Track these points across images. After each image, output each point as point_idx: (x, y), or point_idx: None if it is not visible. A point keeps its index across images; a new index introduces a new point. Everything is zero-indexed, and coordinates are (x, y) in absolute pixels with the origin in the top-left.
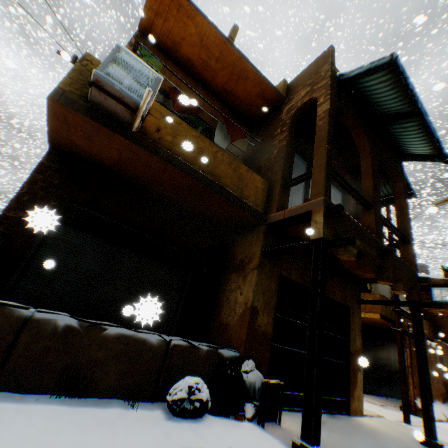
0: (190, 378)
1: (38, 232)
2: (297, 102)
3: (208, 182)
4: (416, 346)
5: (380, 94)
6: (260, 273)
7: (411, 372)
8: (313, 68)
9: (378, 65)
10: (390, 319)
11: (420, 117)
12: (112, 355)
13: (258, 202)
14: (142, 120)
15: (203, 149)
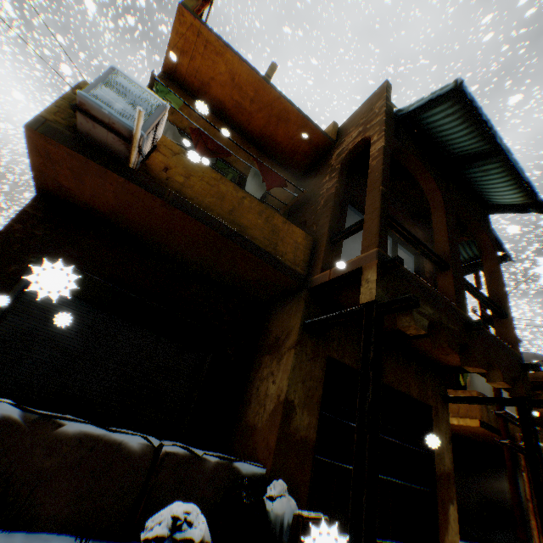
0: (179, 504)
1: (6, 294)
2: (349, 144)
3: (227, 232)
4: (530, 466)
5: (448, 130)
6: (298, 353)
7: (532, 509)
8: (366, 106)
9: (441, 94)
10: (496, 428)
11: (502, 157)
12: (67, 464)
13: (298, 261)
14: (139, 152)
15: (225, 194)
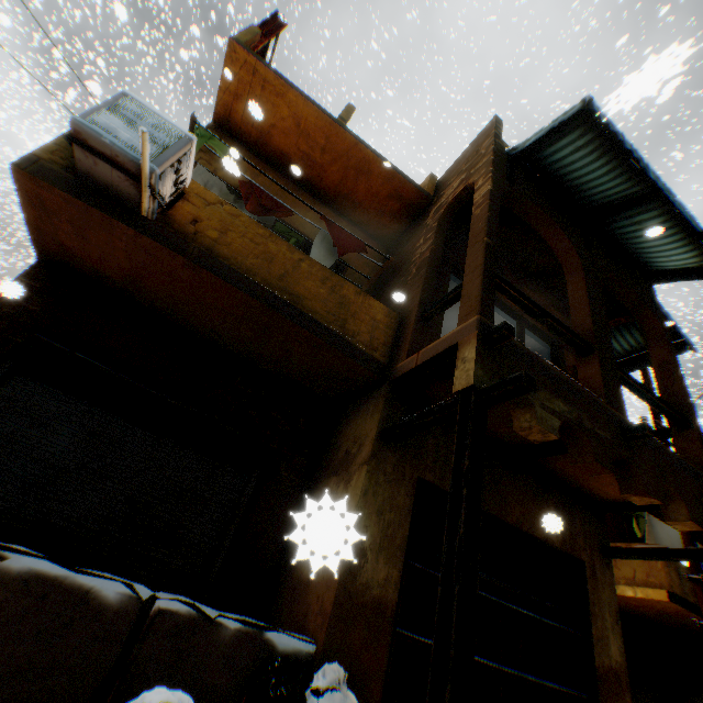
0: (161, 691)
1: None
2: (448, 197)
3: (273, 300)
4: None
5: (581, 169)
6: (373, 471)
7: None
8: (471, 149)
9: (564, 119)
10: (695, 604)
11: (662, 201)
12: (3, 618)
13: (376, 344)
14: (152, 193)
15: (275, 254)
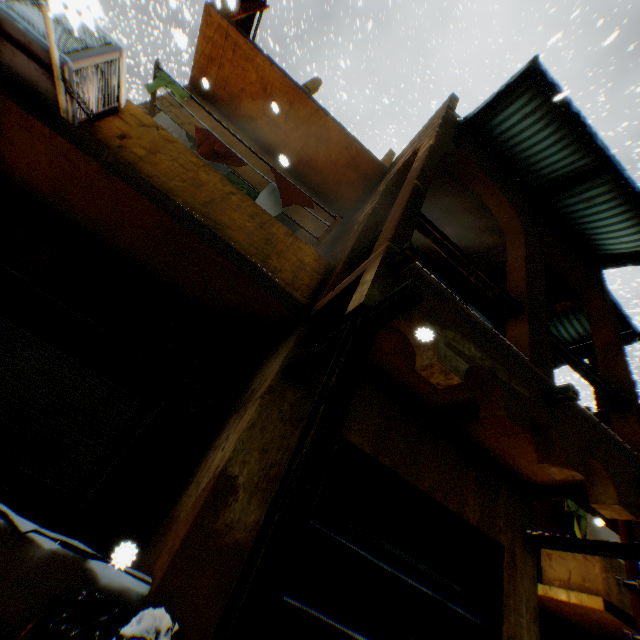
0: None
1: None
2: (399, 164)
3: (186, 218)
4: None
5: (529, 139)
6: (266, 406)
7: None
8: (427, 124)
9: (511, 81)
10: None
11: (611, 175)
12: None
13: (299, 284)
14: (68, 90)
15: (204, 183)
